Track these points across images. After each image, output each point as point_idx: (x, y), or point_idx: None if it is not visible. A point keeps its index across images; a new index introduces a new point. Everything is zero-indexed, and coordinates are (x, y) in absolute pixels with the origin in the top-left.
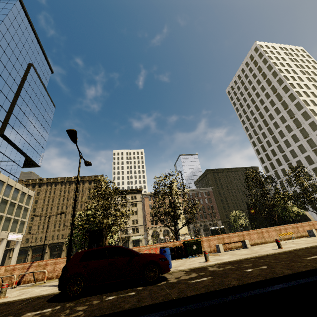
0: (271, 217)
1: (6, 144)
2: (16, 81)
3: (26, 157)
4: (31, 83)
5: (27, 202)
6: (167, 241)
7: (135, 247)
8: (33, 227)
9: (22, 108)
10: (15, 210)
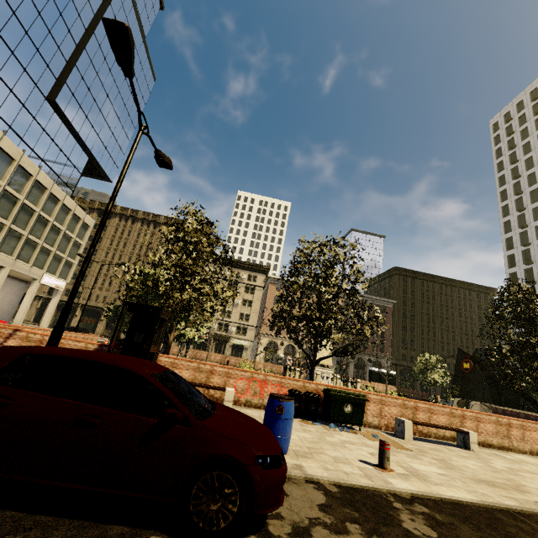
0: (532, 398)
1: (58, 122)
2: (92, 4)
3: (90, 157)
4: (118, 16)
5: (81, 234)
6: (289, 368)
7: (221, 366)
8: (90, 277)
9: (95, 61)
10: (58, 240)
